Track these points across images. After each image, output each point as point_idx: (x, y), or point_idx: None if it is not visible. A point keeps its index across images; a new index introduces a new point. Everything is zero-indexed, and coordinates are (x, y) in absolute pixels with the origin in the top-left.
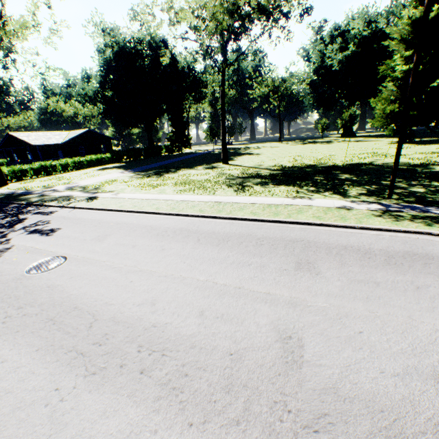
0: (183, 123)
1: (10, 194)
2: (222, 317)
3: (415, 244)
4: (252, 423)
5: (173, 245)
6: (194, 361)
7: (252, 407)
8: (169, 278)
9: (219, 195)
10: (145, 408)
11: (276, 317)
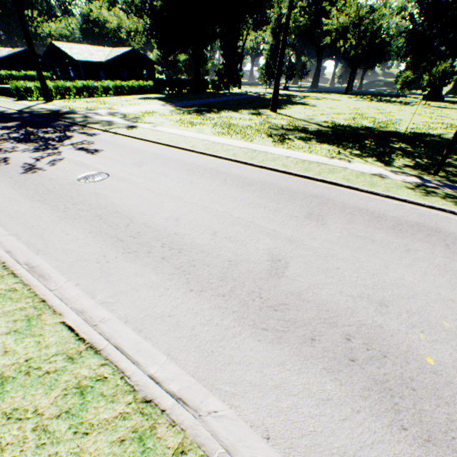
0: (236, 54)
1: (56, 111)
2: (230, 239)
3: (431, 219)
4: (233, 298)
5: (201, 181)
6: (201, 260)
7: (236, 290)
8: (193, 205)
9: (256, 144)
10: (162, 277)
11: (274, 246)
